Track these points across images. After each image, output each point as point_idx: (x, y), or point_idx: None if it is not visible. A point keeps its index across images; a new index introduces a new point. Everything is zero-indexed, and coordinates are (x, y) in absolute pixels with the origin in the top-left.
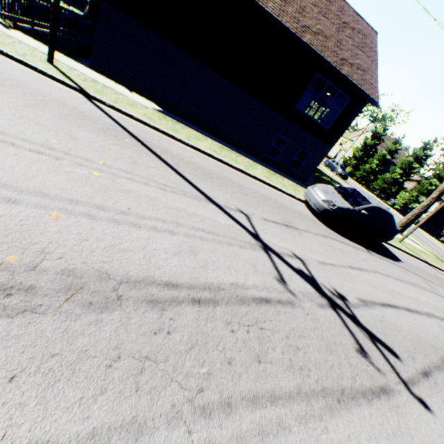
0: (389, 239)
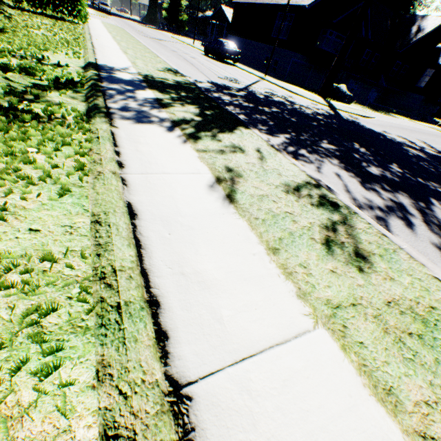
0: (223, 56)
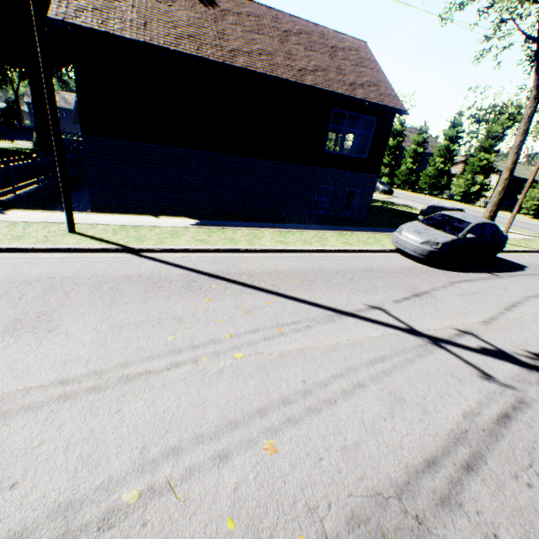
0: (501, 249)
